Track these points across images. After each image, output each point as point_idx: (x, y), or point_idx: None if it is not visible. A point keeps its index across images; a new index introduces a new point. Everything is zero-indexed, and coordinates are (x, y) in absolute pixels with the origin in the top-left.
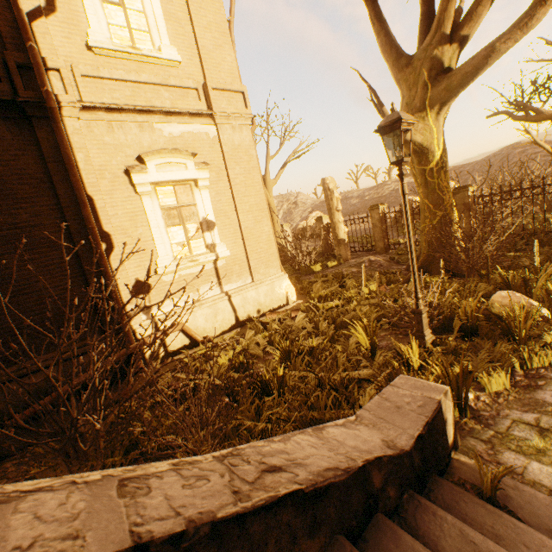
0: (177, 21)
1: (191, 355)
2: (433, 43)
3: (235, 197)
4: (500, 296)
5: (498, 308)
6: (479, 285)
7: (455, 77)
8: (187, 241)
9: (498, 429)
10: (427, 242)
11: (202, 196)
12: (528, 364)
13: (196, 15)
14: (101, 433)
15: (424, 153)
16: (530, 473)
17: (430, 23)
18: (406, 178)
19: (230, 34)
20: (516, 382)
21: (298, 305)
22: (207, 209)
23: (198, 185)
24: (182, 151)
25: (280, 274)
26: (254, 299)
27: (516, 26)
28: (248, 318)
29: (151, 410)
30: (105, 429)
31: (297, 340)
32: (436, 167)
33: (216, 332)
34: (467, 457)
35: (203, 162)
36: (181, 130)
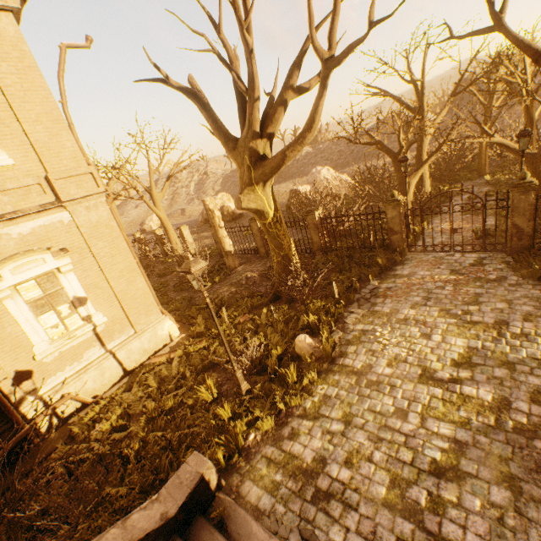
0: (0, 122)
1: (83, 418)
2: (249, 137)
3: (104, 269)
4: (298, 340)
5: (297, 348)
6: (300, 318)
7: (267, 167)
8: (61, 321)
9: (253, 463)
10: (277, 273)
11: (68, 279)
12: (290, 404)
13: (21, 112)
14: (1, 531)
15: (261, 213)
16: (249, 495)
17: (246, 116)
18: (306, 147)
19: (66, 115)
20: (279, 420)
21: (181, 341)
22: (76, 288)
23: (62, 272)
24: (36, 249)
25: (162, 318)
26: (138, 348)
27: (296, 142)
28: (136, 365)
29: (46, 488)
30: (4, 526)
31: (167, 392)
32: (273, 222)
33: (106, 387)
34: (223, 493)
35: (62, 249)
36: (31, 227)
